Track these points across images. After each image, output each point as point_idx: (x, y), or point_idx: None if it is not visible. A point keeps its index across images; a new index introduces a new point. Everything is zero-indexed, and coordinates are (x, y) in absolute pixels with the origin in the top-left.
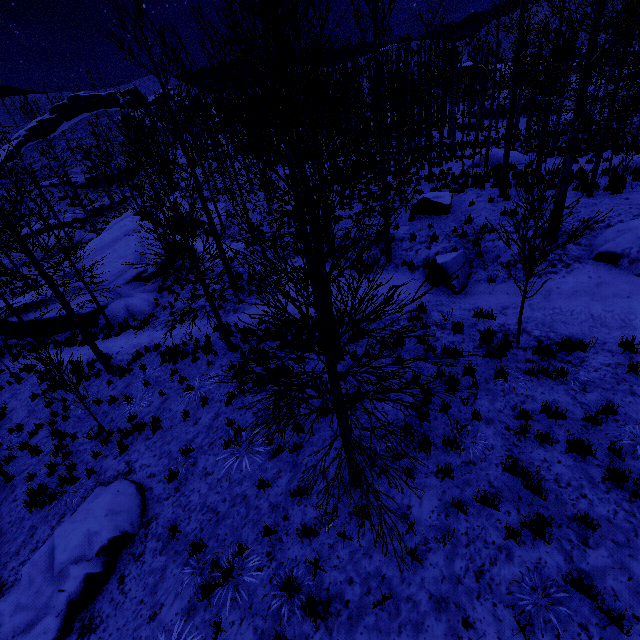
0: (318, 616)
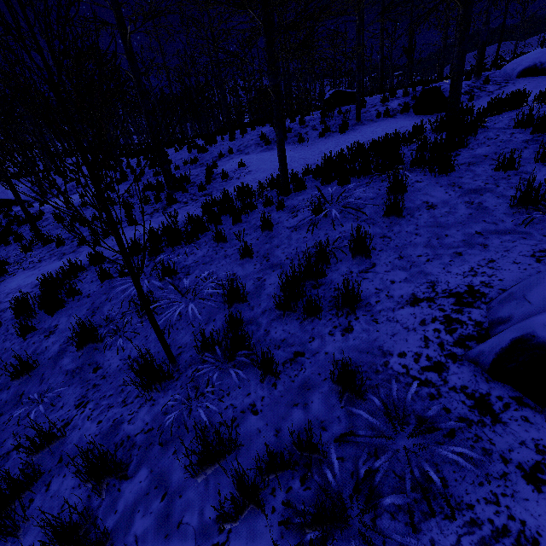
0: None
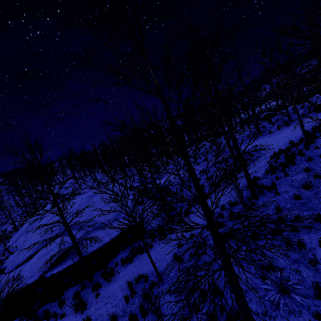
0: None
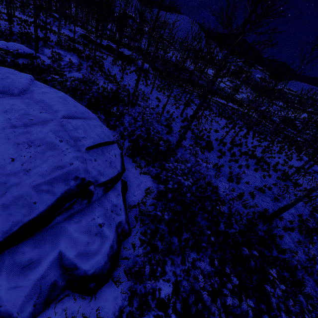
0: None
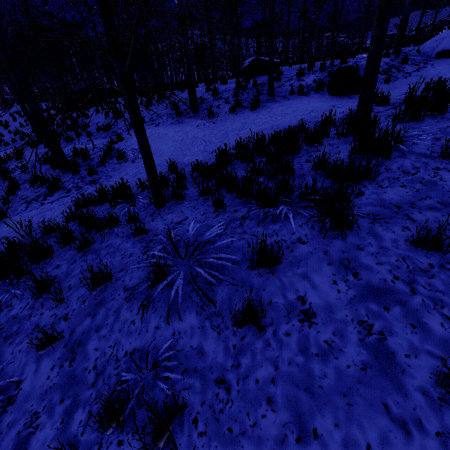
0: None
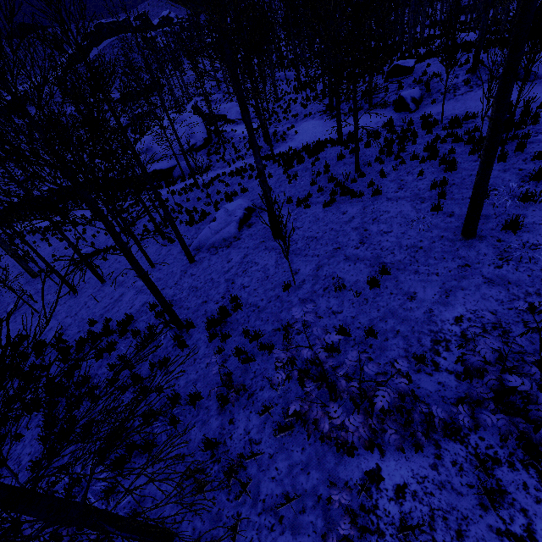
0: (346, 194)
